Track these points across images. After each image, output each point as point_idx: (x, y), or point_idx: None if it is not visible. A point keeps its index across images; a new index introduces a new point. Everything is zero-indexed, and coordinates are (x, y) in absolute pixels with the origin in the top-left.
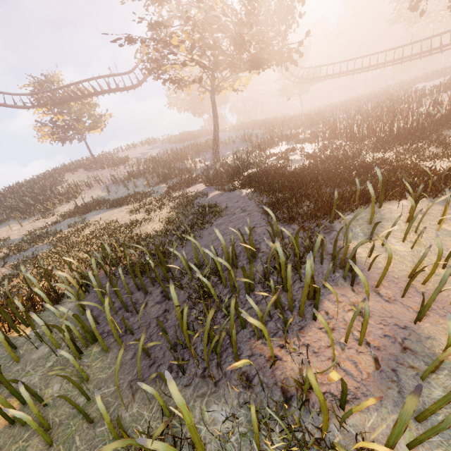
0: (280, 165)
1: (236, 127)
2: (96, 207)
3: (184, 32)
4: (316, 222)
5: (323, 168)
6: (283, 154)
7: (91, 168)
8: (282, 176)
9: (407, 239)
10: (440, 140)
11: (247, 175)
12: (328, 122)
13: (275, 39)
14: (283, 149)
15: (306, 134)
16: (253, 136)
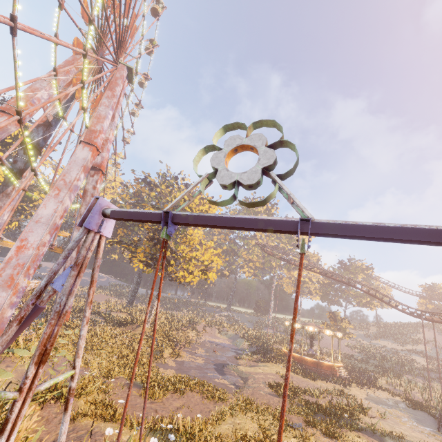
0: None
1: None
2: (418, 353)
3: None
4: None
5: None
6: None
7: (441, 332)
8: None
9: None
10: None
11: None
12: None
13: None
14: None
15: None
16: None
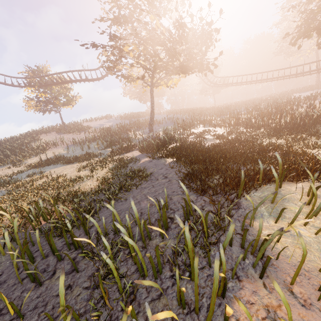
0: (197, 142)
1: (168, 112)
2: (55, 162)
3: (133, 44)
4: (224, 196)
5: (230, 147)
6: (200, 134)
7: (61, 132)
8: (198, 151)
9: (310, 223)
10: (318, 133)
11: (172, 147)
12: (233, 114)
13: (198, 55)
14: (200, 129)
15: (217, 120)
16: (179, 119)
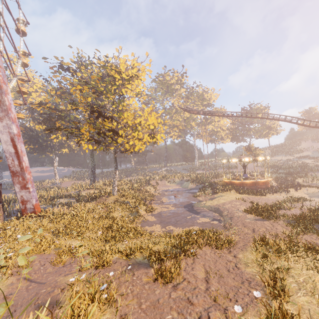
0: None
1: None
2: (305, 158)
3: None
4: None
5: None
6: None
7: (314, 141)
8: None
9: None
10: None
11: None
12: None
13: None
14: None
15: None
16: None
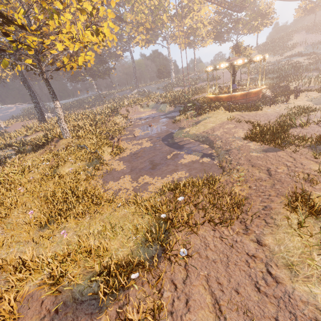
0: None
1: None
2: (297, 56)
3: None
4: None
5: None
6: None
7: (309, 32)
8: None
9: None
10: None
11: None
12: None
13: None
14: None
15: None
16: None
